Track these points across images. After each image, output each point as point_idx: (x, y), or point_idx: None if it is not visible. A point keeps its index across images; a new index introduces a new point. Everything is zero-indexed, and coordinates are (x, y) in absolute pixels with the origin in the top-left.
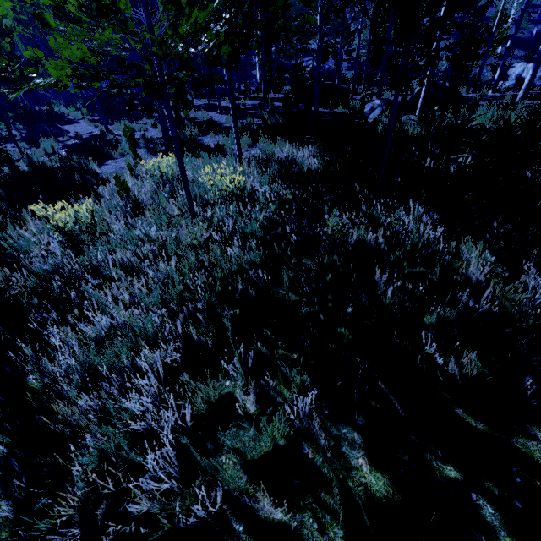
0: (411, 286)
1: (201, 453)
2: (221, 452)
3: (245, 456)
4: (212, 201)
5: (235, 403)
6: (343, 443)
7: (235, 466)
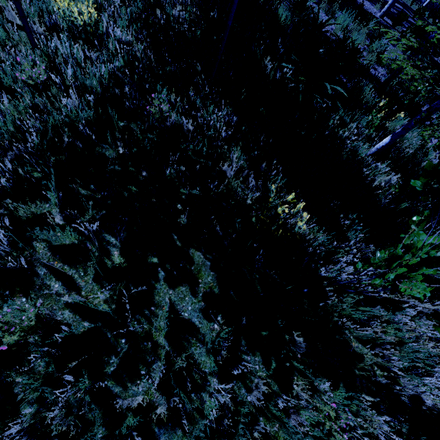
0: (184, 169)
1: (24, 241)
2: (36, 241)
3: (51, 244)
4: (62, 25)
5: (51, 218)
6: (110, 244)
7: (44, 248)
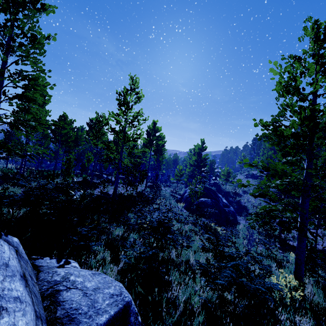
0: None
1: None
2: None
3: None
4: None
5: None
6: None
7: None
